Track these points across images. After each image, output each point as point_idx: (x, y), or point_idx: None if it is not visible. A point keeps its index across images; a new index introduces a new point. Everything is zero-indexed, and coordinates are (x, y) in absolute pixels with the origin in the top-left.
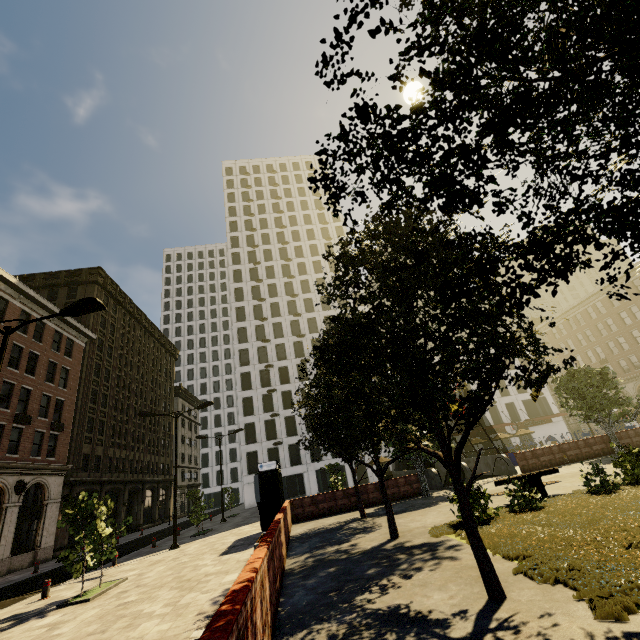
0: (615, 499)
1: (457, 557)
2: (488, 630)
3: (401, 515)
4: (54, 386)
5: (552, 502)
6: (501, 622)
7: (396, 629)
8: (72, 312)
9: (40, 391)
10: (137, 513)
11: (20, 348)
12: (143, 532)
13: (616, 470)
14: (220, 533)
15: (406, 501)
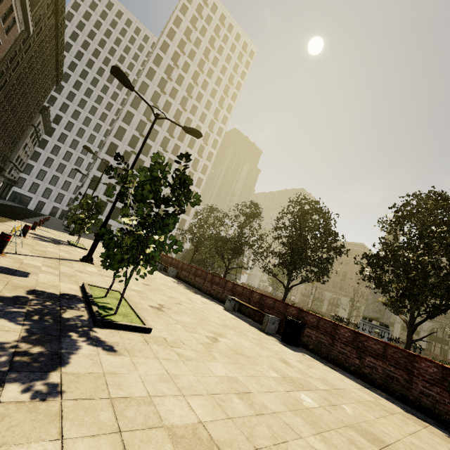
0: None
1: None
2: None
3: None
4: None
5: None
6: None
7: None
8: (189, 132)
9: None
10: None
11: None
12: None
13: None
14: (90, 239)
15: None
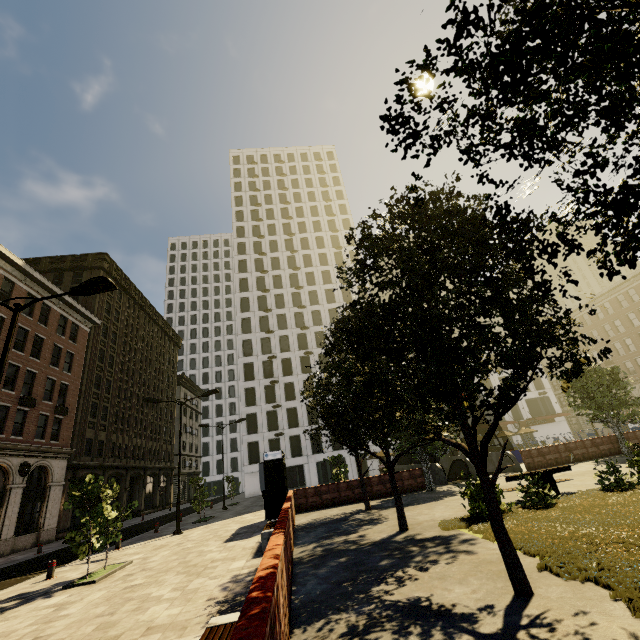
0: (633, 498)
1: (473, 551)
2: (520, 627)
3: (407, 508)
4: (59, 370)
5: (565, 499)
6: (533, 619)
7: (420, 622)
8: (83, 291)
9: (45, 374)
10: (138, 499)
11: (26, 331)
12: (144, 517)
13: (627, 470)
14: (222, 520)
15: (410, 495)
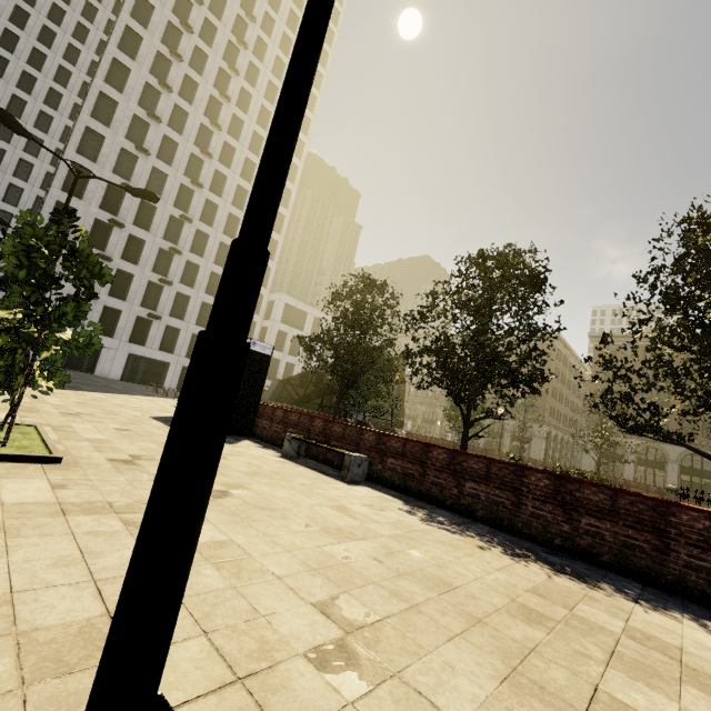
0: None
1: None
2: None
3: None
4: None
5: None
6: None
7: None
8: None
9: None
10: None
11: None
12: None
13: None
14: (58, 390)
15: None
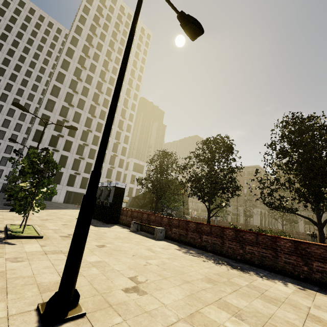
0: None
1: None
2: None
3: None
4: None
5: None
6: None
7: None
8: (189, 22)
9: None
10: None
11: None
12: None
13: None
14: None
15: None
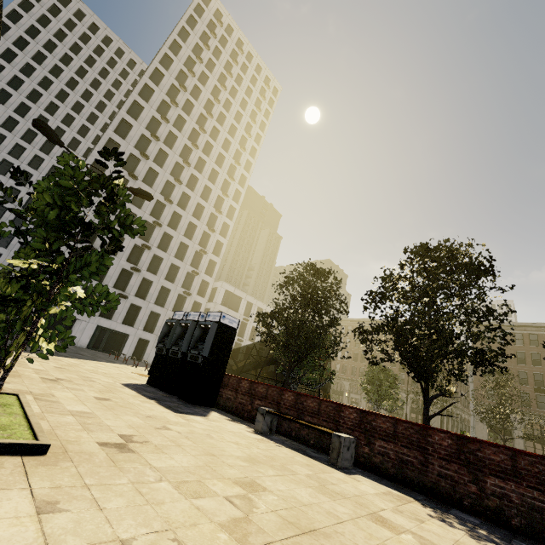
0: None
1: None
2: None
3: None
4: None
5: None
6: None
7: None
8: None
9: None
10: None
11: None
12: None
13: None
14: None
15: None
